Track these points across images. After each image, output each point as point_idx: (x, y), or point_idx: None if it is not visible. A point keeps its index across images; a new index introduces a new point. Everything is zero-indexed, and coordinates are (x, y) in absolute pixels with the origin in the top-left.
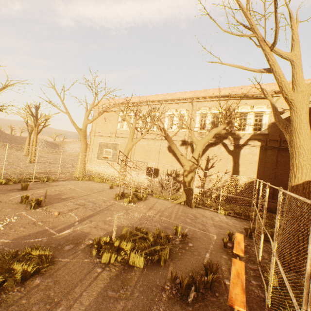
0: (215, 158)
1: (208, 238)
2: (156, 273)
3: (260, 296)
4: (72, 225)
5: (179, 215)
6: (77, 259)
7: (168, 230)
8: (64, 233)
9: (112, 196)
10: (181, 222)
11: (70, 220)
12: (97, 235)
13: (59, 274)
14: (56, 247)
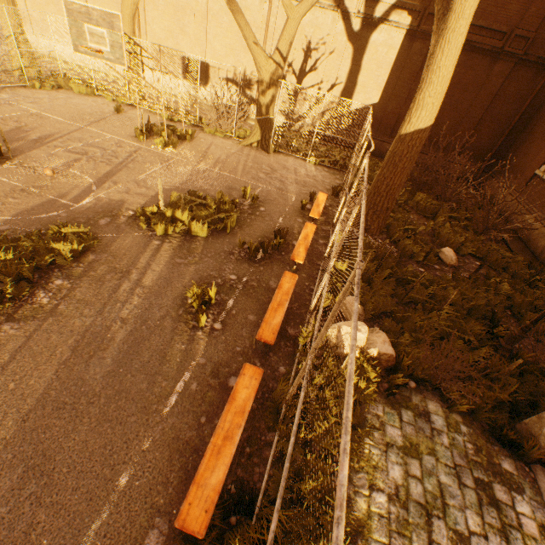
0: (321, 49)
1: (285, 201)
2: (223, 242)
3: (322, 252)
4: (89, 191)
5: (249, 168)
6: (125, 234)
7: (233, 191)
8: (84, 203)
9: (127, 131)
10: (252, 179)
11: (81, 184)
12: (136, 204)
13: (113, 250)
14: (87, 223)
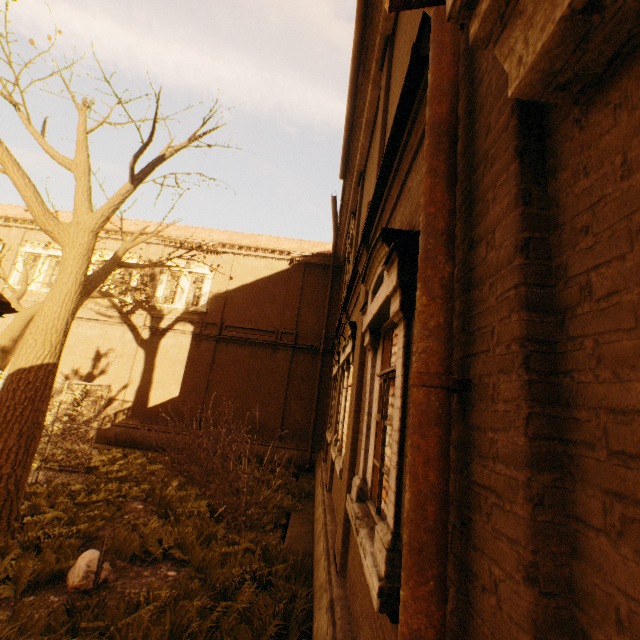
0: (112, 354)
1: None
2: None
3: None
4: None
5: None
6: None
7: None
8: None
9: None
10: None
11: None
12: None
13: None
14: None
